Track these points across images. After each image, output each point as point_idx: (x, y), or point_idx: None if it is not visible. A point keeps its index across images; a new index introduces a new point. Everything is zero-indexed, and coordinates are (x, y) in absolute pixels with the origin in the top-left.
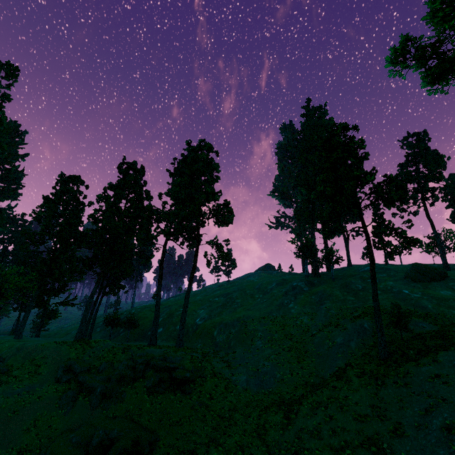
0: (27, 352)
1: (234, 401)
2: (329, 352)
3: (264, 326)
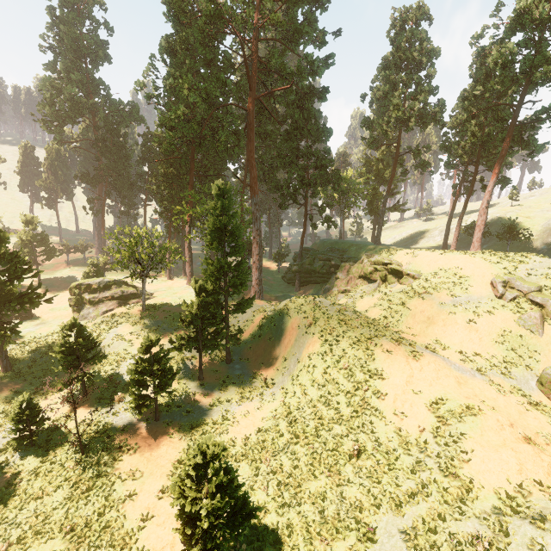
0: (428, 260)
1: None
2: None
3: None
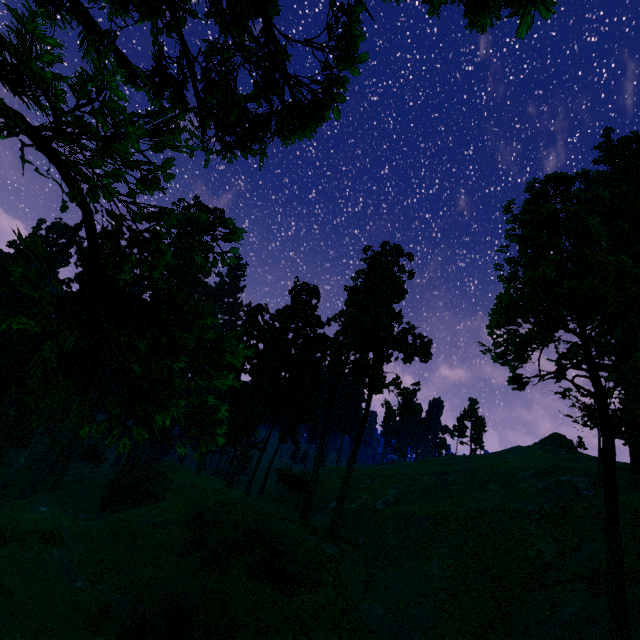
0: (182, 487)
1: (345, 639)
2: (537, 630)
3: (458, 539)
